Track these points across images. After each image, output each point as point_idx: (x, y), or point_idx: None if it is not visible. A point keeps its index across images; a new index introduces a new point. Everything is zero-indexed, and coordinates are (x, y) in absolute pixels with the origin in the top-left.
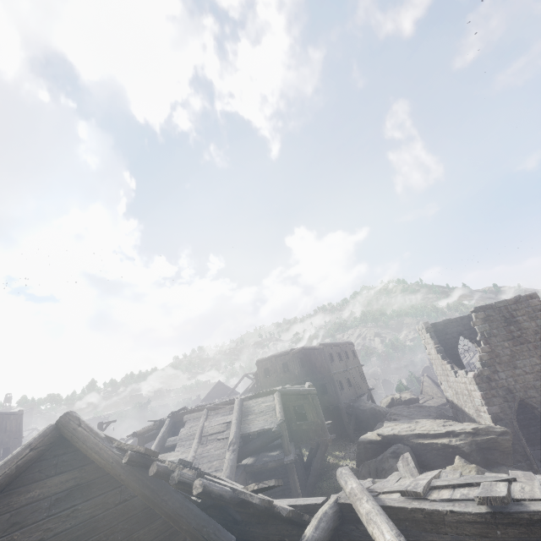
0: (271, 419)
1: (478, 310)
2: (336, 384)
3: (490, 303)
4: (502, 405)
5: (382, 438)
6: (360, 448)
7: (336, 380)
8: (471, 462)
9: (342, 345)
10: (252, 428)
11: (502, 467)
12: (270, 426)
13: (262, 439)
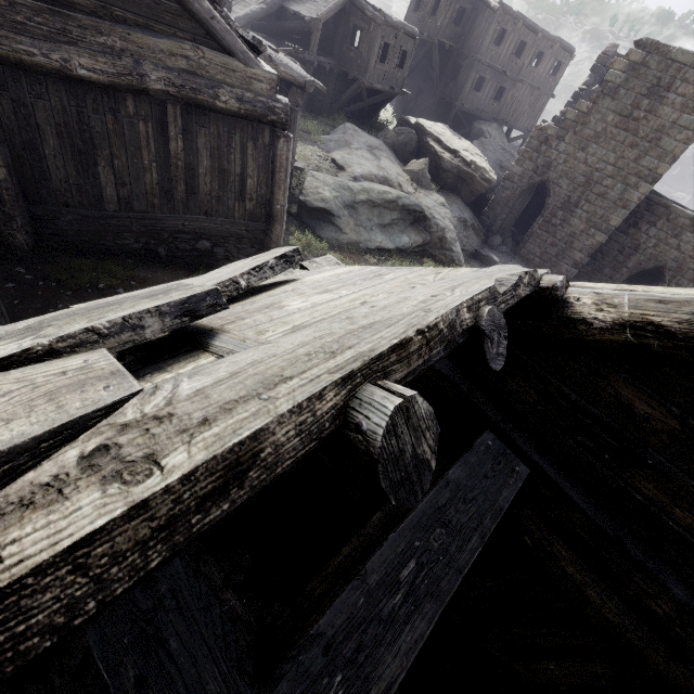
0: (313, 11)
1: (644, 46)
2: (470, 74)
3: (672, 47)
4: (527, 172)
5: (415, 123)
6: (399, 123)
7: (475, 71)
8: (440, 178)
9: (545, 38)
10: (292, 7)
11: (455, 196)
12: (305, 14)
13: (296, 25)
